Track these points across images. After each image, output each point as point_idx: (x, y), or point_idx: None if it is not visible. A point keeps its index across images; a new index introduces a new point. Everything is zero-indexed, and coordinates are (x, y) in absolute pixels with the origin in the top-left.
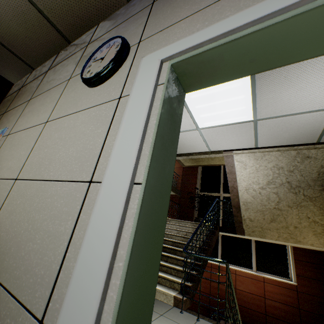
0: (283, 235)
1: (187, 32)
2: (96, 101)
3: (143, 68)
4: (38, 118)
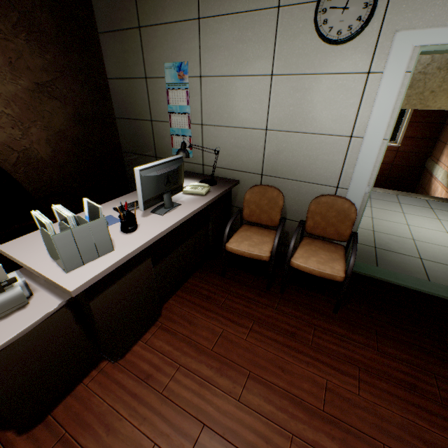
0: (412, 103)
1: (445, 11)
2: (340, 68)
3: (395, 49)
4: (250, 65)
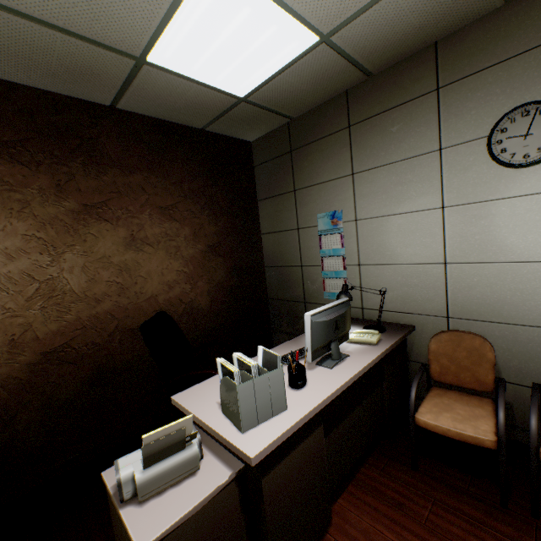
0: None
1: None
2: (538, 187)
3: None
4: (413, 202)
